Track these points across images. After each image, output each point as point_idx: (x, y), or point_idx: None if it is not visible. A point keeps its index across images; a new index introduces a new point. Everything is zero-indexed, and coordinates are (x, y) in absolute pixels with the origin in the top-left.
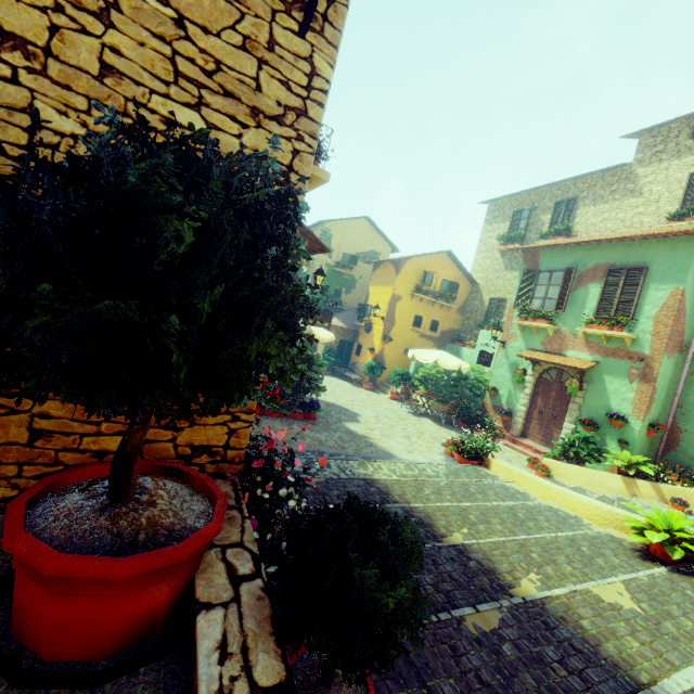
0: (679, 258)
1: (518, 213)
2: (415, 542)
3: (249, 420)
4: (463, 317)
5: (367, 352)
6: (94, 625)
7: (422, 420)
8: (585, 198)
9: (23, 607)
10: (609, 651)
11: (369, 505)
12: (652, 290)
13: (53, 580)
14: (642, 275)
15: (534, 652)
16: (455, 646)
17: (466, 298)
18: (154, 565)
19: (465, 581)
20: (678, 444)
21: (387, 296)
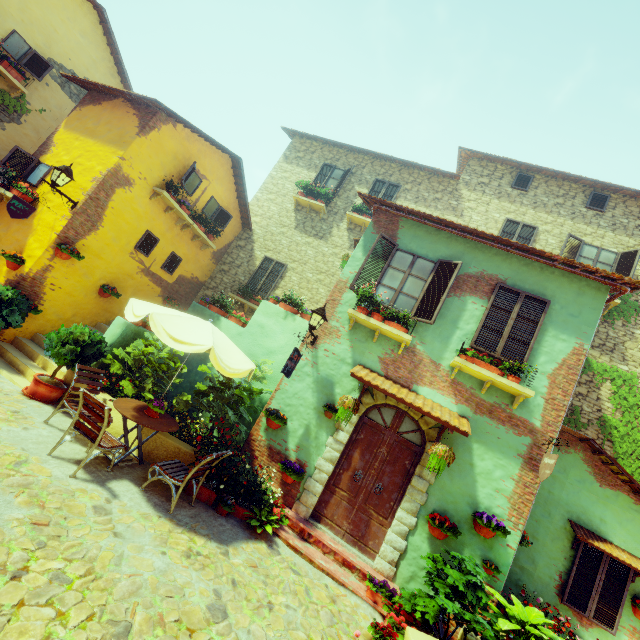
0: (586, 307)
1: (331, 168)
2: None
3: None
4: (216, 267)
5: None
6: None
7: (116, 499)
8: (407, 191)
9: None
10: None
11: None
12: (551, 335)
13: None
14: (544, 312)
15: None
16: None
17: (230, 243)
18: None
19: None
20: None
21: (101, 164)
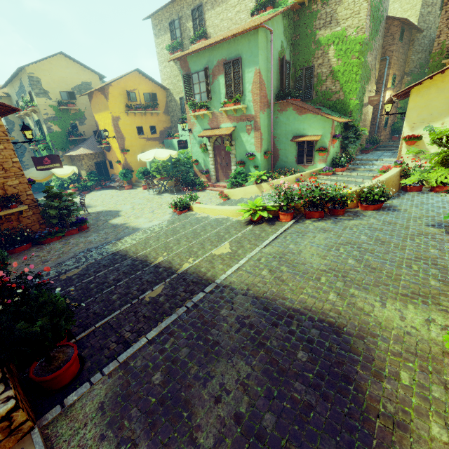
0: (253, 48)
1: (172, 23)
2: (46, 300)
3: None
4: (170, 116)
5: (117, 165)
6: None
7: (163, 196)
8: (206, 4)
9: None
10: (208, 275)
11: (29, 294)
12: (246, 73)
13: None
14: (240, 64)
15: (174, 293)
16: (137, 310)
17: (166, 102)
18: None
19: (155, 279)
20: (279, 157)
21: (109, 119)
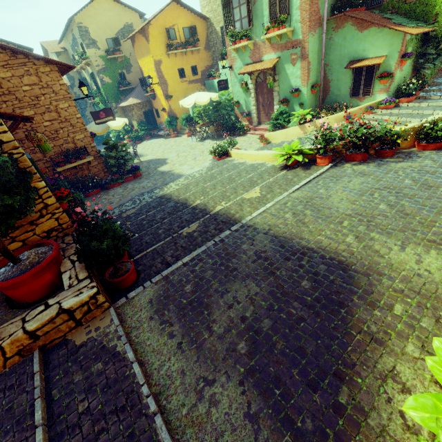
0: None
1: None
2: (108, 228)
3: (61, 211)
4: (211, 52)
5: (162, 113)
6: (34, 290)
7: (205, 142)
8: None
9: (13, 296)
10: (236, 216)
11: (97, 223)
12: None
13: (10, 287)
14: None
15: (206, 230)
16: (176, 242)
17: (207, 35)
18: (35, 271)
19: (192, 219)
20: (329, 90)
21: (152, 64)
